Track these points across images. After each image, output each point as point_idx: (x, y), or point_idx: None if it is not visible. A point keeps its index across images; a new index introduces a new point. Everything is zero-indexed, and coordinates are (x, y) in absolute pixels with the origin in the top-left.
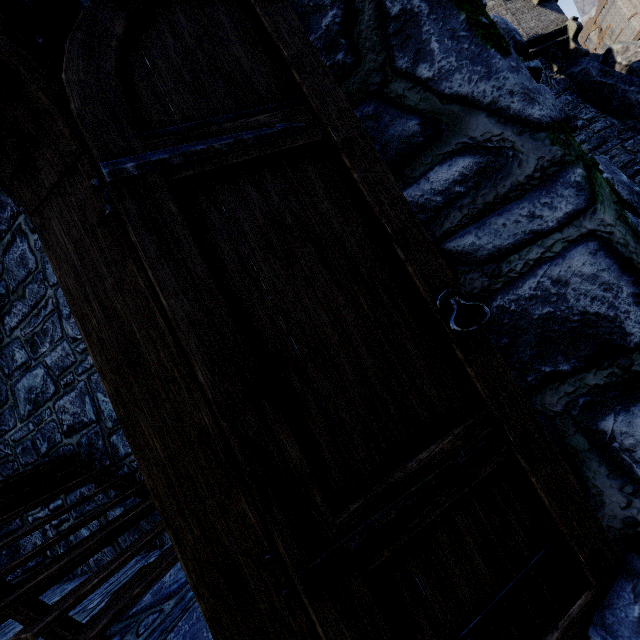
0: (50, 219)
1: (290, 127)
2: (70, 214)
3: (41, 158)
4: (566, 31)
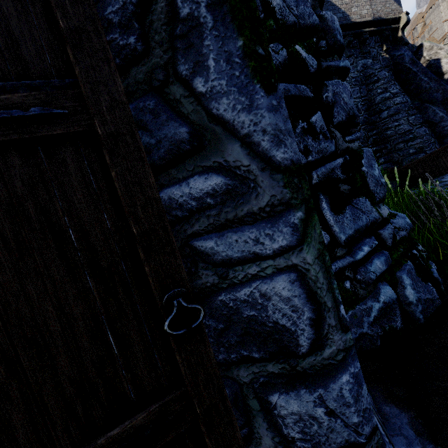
0: None
1: (48, 113)
2: None
3: None
4: (399, 21)
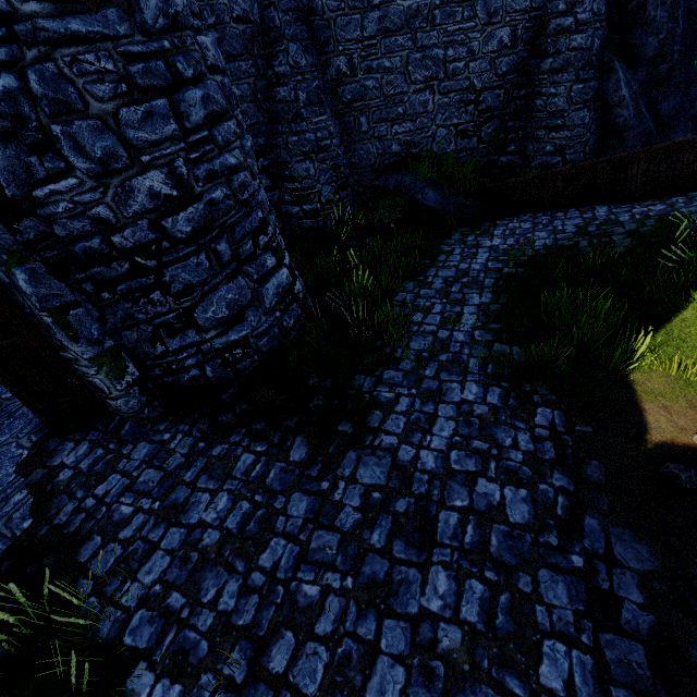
0: None
1: (20, 343)
2: None
3: None
4: None
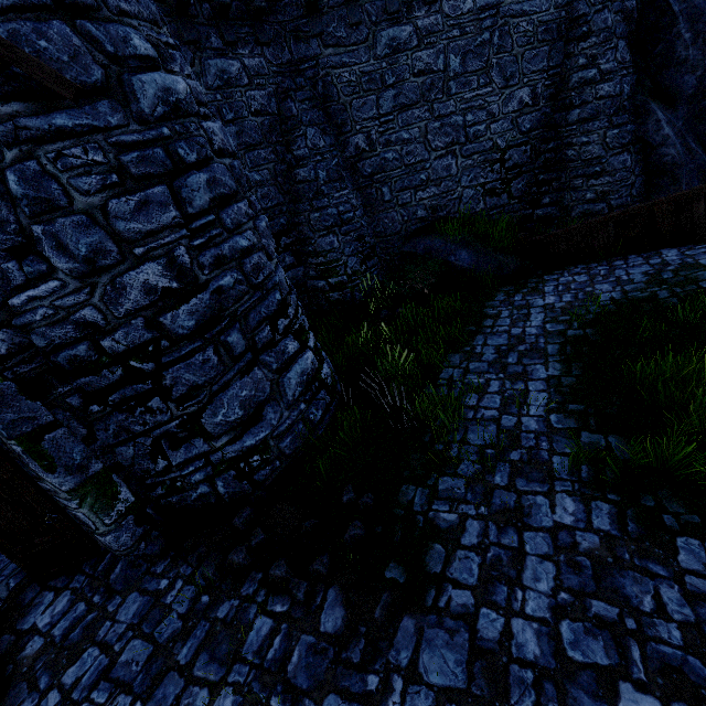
0: None
1: None
2: None
3: None
4: None
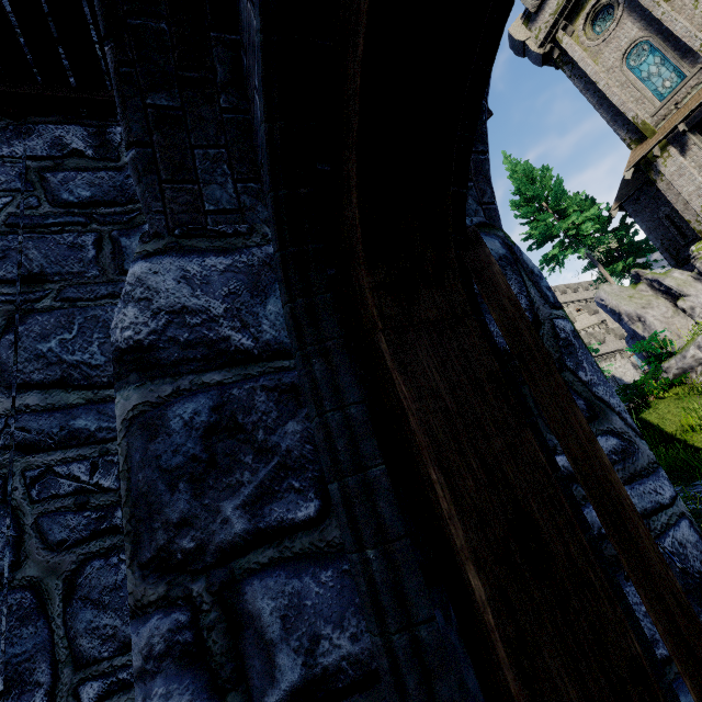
0: (415, 346)
1: None
2: (448, 354)
3: (426, 293)
4: None
